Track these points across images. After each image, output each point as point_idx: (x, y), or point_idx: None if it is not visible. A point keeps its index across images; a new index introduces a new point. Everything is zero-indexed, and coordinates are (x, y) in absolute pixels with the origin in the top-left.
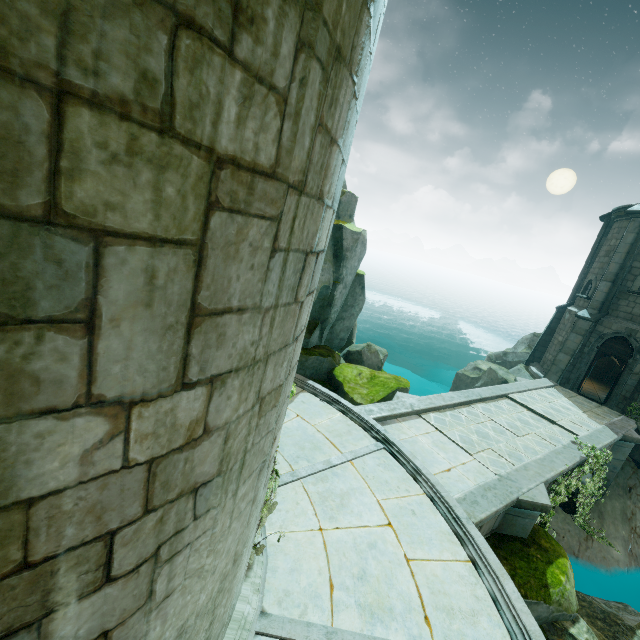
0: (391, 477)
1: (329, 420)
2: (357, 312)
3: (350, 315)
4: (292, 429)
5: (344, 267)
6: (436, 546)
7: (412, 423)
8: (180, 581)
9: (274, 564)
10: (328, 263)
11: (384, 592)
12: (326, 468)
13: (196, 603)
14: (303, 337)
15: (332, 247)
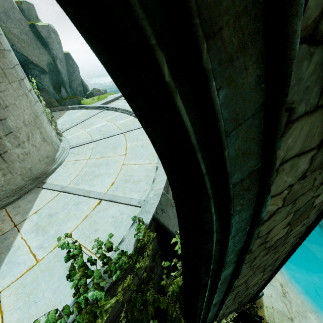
0: (108, 114)
1: (81, 112)
2: (78, 74)
3: (76, 77)
4: (66, 120)
5: (52, 49)
6: (123, 119)
7: (116, 102)
8: (8, 104)
9: (71, 140)
10: (41, 49)
11: (107, 131)
12: (83, 121)
13: (23, 117)
14: (4, 40)
15: (38, 39)
